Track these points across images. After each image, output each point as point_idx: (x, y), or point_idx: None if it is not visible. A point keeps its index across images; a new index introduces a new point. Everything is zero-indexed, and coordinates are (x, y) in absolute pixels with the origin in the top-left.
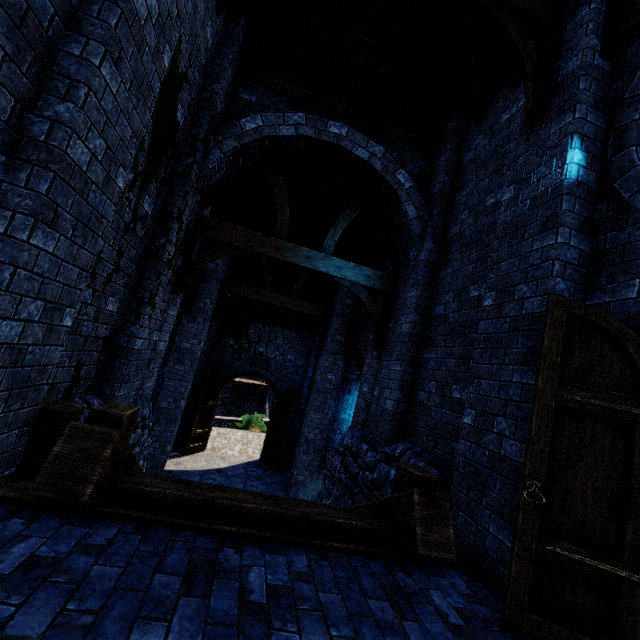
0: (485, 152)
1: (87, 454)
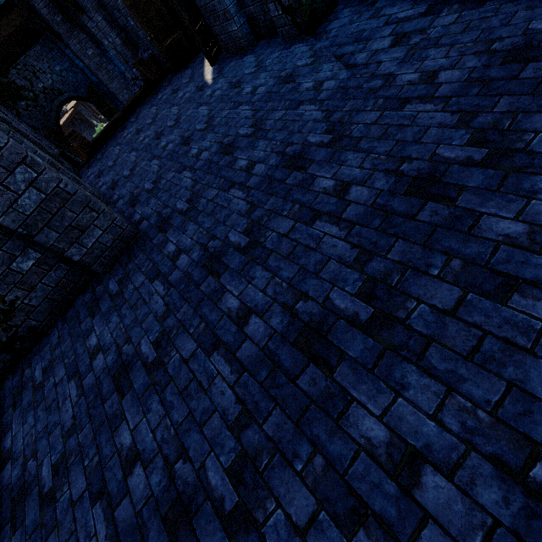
0: None
1: (81, 140)
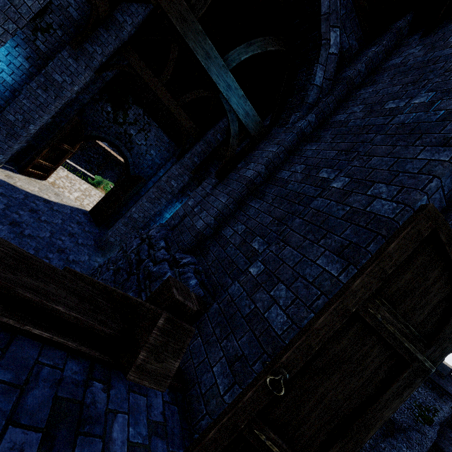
0: (414, 62)
1: None
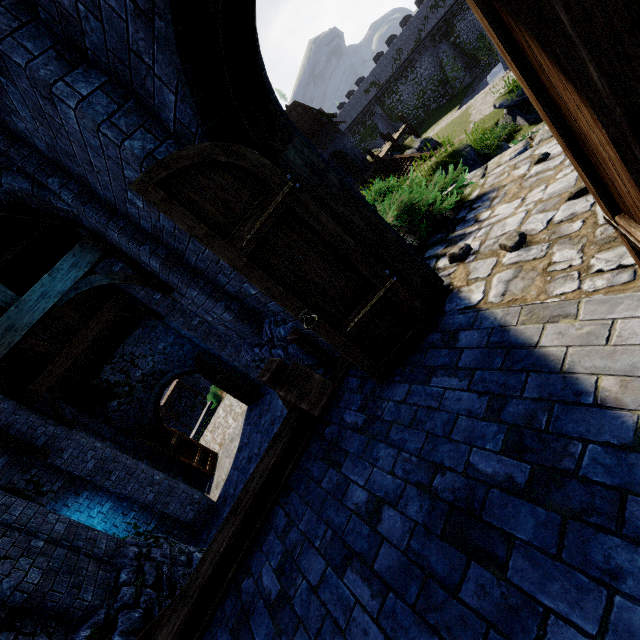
0: None
1: None
